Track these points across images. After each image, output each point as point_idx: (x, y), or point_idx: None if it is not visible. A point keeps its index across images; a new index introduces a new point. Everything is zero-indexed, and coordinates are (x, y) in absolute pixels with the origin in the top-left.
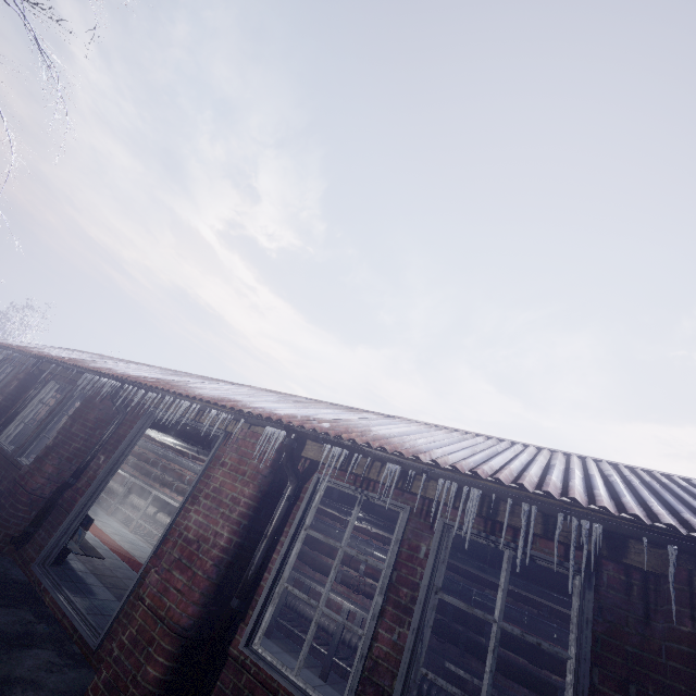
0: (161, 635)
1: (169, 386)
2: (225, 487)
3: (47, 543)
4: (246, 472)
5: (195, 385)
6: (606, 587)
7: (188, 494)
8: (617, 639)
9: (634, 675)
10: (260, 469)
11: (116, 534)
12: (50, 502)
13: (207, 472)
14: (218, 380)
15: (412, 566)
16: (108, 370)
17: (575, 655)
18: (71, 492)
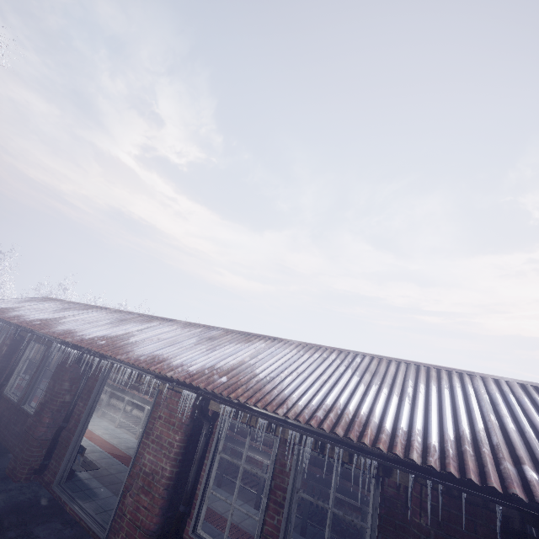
0: (140, 537)
1: (115, 351)
2: (163, 435)
3: (58, 470)
4: (175, 423)
5: (135, 338)
6: (387, 486)
7: (143, 432)
8: (391, 517)
9: (399, 537)
10: (183, 421)
11: (107, 433)
12: (53, 442)
13: (152, 415)
14: (153, 317)
15: (282, 477)
16: (70, 335)
17: (370, 526)
18: (65, 432)
